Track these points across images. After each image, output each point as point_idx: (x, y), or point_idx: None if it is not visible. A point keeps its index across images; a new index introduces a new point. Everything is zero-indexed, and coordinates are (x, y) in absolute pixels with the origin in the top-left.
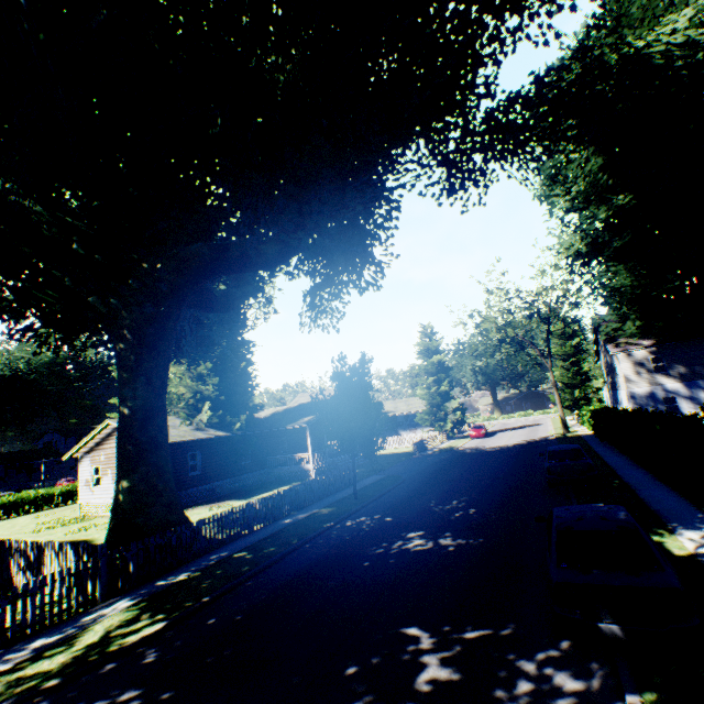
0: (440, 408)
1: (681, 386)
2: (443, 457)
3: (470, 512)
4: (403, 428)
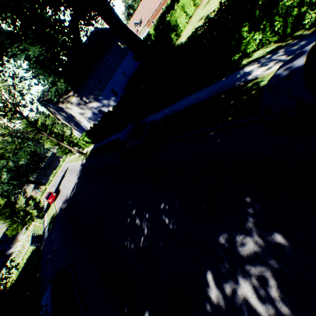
0: (17, 212)
1: (98, 103)
2: (60, 223)
3: (167, 208)
4: (8, 249)
